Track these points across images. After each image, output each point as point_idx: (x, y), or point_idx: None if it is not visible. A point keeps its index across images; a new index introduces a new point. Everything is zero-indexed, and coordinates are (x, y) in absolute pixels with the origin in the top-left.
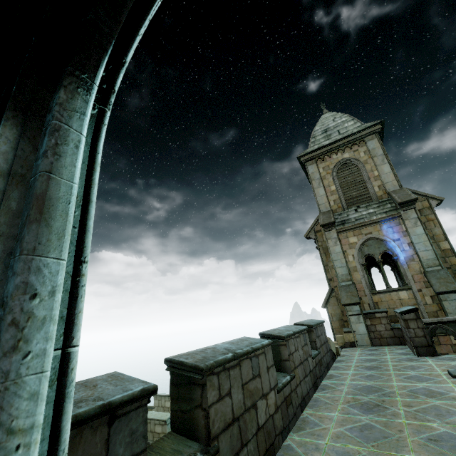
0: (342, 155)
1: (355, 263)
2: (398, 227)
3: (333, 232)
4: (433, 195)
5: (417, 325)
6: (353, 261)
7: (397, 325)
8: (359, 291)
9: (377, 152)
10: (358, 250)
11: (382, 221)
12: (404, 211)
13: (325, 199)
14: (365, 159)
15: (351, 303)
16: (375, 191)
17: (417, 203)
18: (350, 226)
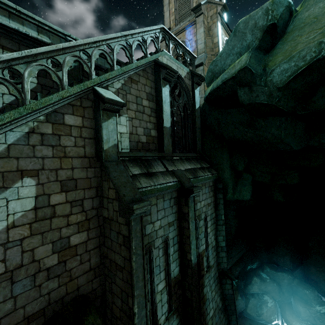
0: None
1: None
2: (193, 30)
3: (164, 42)
4: (220, 2)
5: None
6: None
7: None
8: None
9: None
10: (172, 51)
11: (186, 28)
12: (198, 18)
13: (168, 20)
14: None
15: None
16: (193, 6)
17: (211, 11)
18: None
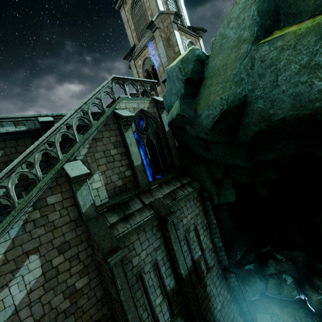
0: None
1: (142, 78)
2: (154, 45)
3: (132, 61)
4: (171, 11)
5: None
6: (141, 76)
7: None
8: None
9: None
10: (141, 69)
11: (147, 44)
12: (155, 32)
13: (132, 37)
14: None
15: None
16: (149, 20)
17: (165, 21)
18: (136, 54)
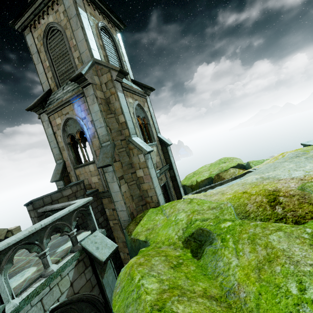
0: (48, 19)
1: (63, 143)
2: (84, 105)
3: (45, 115)
4: (112, 65)
5: (34, 215)
6: (61, 141)
7: (86, 193)
8: (68, 167)
9: (71, 12)
10: (61, 131)
11: (72, 100)
12: (85, 88)
13: (45, 77)
14: (65, 23)
15: (54, 180)
16: (76, 64)
17: (103, 76)
18: (52, 108)
